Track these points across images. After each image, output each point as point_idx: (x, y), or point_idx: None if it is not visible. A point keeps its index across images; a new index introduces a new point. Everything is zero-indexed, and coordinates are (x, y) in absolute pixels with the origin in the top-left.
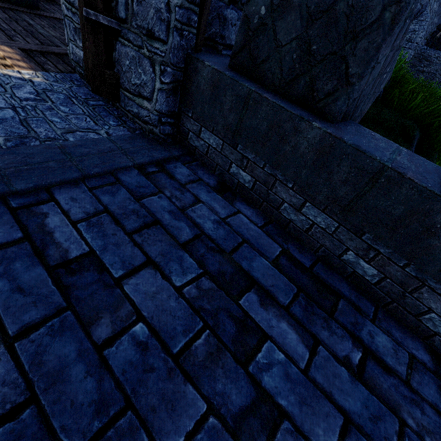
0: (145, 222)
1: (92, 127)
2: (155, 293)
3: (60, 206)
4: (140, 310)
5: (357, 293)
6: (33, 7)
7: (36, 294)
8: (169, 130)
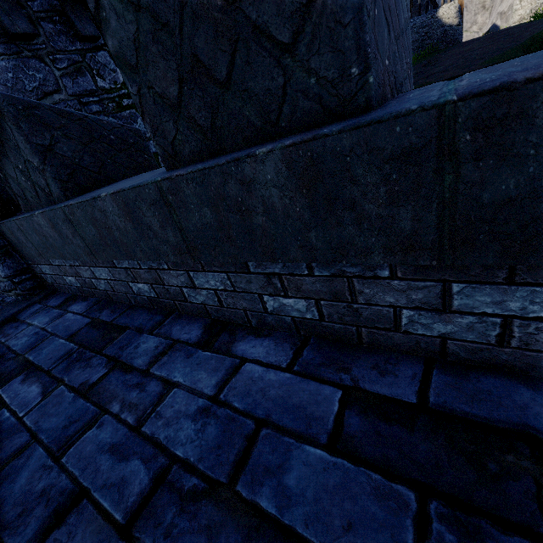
0: None
1: None
2: None
3: None
4: None
5: (156, 315)
6: None
7: None
8: (31, 284)
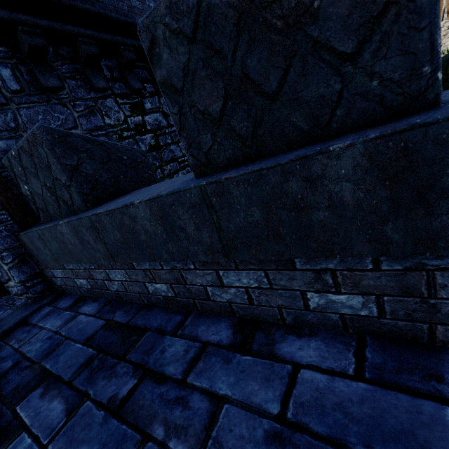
0: None
1: None
2: None
3: None
4: None
5: (173, 314)
6: None
7: None
8: (41, 287)
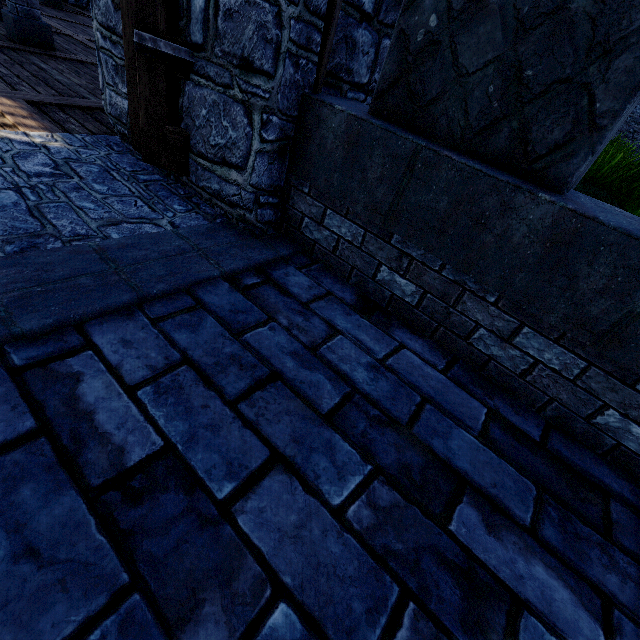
0: (255, 377)
1: (147, 215)
2: (296, 525)
3: (102, 356)
4: (275, 569)
5: (630, 485)
6: (46, 46)
7: (64, 559)
8: (270, 216)
